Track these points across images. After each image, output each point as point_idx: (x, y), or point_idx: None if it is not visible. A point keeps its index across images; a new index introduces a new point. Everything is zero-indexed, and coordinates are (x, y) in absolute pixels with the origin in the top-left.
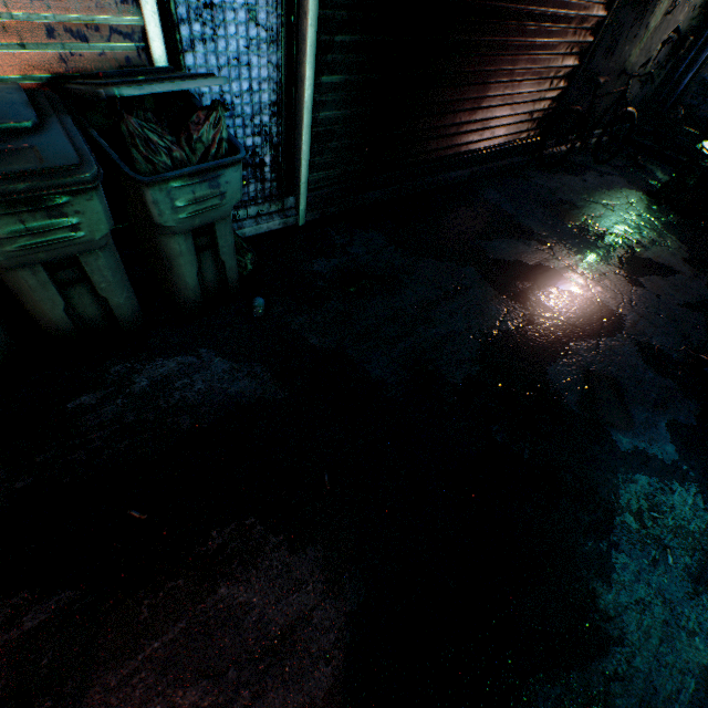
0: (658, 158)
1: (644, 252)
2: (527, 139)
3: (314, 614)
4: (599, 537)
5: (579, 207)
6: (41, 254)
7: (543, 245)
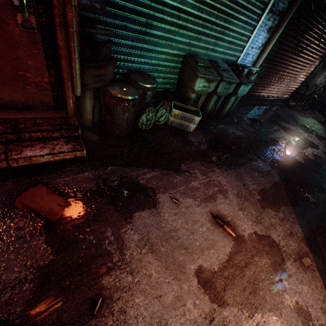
0: (320, 113)
1: (321, 135)
2: (285, 98)
3: (271, 171)
4: (322, 179)
5: (300, 120)
6: (221, 94)
7: (293, 126)
